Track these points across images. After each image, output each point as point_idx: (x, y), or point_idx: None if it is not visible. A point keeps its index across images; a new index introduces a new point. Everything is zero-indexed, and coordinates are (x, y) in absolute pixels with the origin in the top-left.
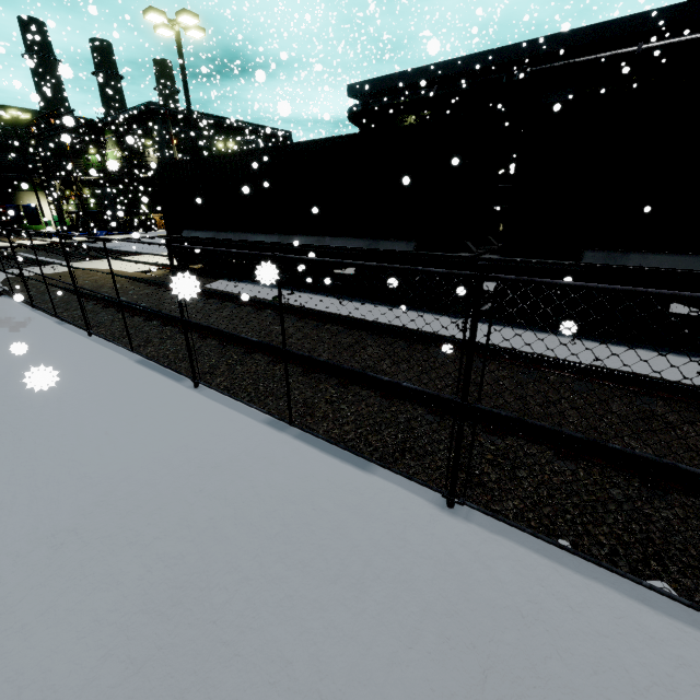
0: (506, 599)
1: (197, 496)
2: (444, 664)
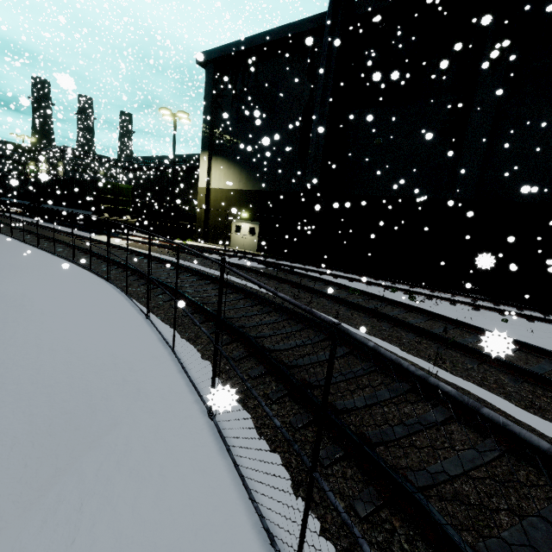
0: None
1: None
2: None
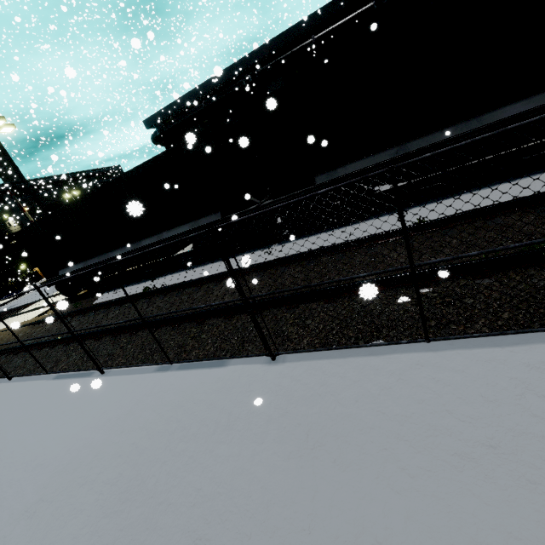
0: (311, 391)
1: (120, 436)
2: (284, 441)
